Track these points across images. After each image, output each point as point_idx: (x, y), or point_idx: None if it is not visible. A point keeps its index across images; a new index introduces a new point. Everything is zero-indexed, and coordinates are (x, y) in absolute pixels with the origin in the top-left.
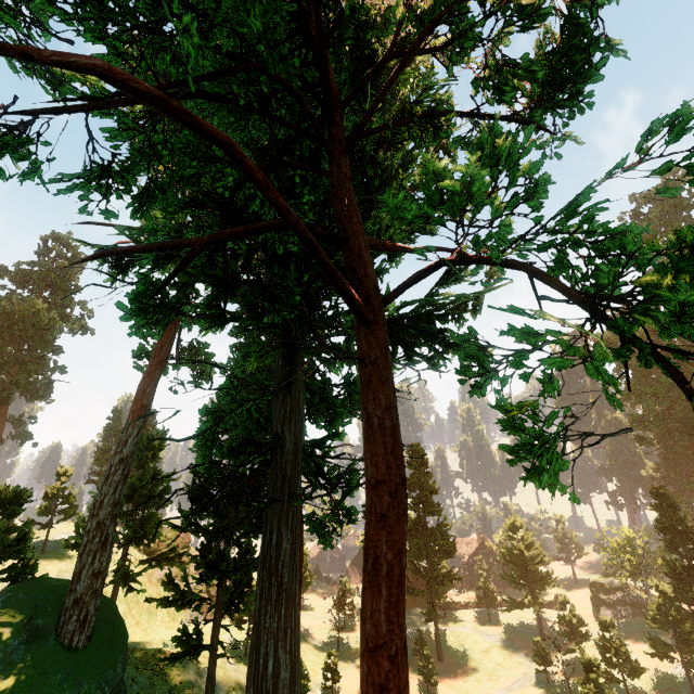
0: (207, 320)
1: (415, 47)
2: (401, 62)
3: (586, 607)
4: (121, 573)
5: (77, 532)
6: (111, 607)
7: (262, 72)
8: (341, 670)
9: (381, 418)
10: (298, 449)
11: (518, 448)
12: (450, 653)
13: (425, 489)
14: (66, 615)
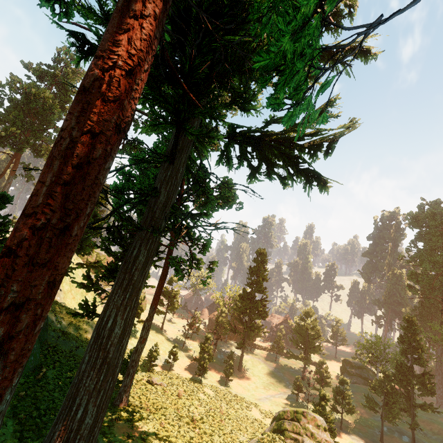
0: None
1: None
2: None
3: (335, 372)
4: None
5: None
6: None
7: None
8: (180, 357)
9: None
10: (168, 203)
11: None
12: (246, 369)
13: (260, 277)
14: None
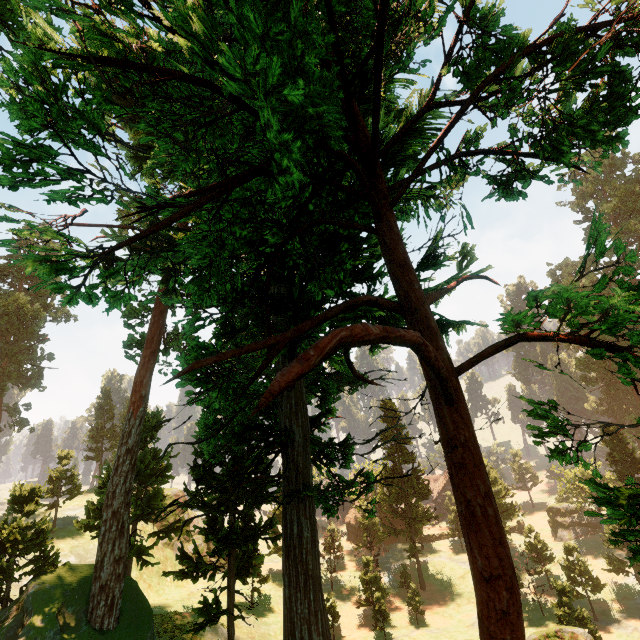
0: (221, 337)
1: (467, 106)
2: (453, 121)
3: (544, 529)
4: (135, 549)
5: (87, 515)
6: (132, 586)
7: (323, 148)
8: (337, 608)
9: (482, 505)
10: (307, 440)
11: (626, 532)
12: (431, 582)
13: (399, 440)
14: (94, 601)
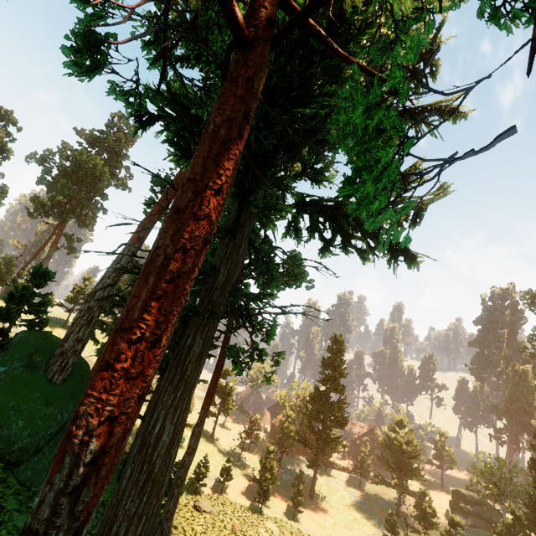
0: (174, 147)
1: None
2: None
3: (443, 507)
4: (101, 351)
5: None
6: (85, 367)
7: None
8: (235, 475)
9: (218, 126)
10: (228, 283)
11: (356, 173)
12: (320, 496)
13: (336, 371)
14: (54, 359)
